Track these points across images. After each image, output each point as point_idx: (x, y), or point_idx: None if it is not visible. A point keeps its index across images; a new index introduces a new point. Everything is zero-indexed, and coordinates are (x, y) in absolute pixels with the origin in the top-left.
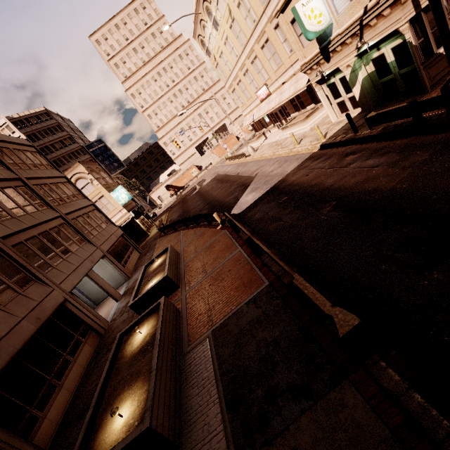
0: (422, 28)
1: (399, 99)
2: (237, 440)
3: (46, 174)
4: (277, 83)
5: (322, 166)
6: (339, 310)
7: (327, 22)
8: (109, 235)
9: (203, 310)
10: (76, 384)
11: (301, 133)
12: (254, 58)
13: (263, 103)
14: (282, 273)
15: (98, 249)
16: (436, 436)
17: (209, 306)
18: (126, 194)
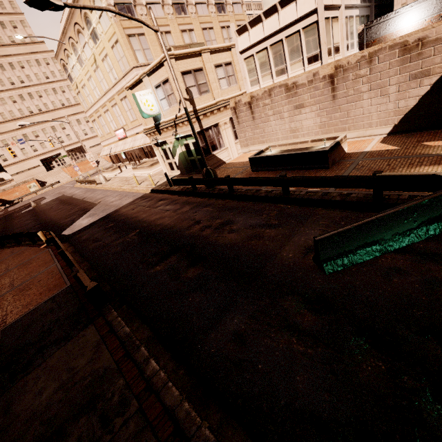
0: (205, 138)
1: (198, 172)
2: (1, 385)
3: None
4: (132, 131)
5: (145, 204)
6: (92, 283)
7: (157, 112)
8: None
9: None
10: None
11: (145, 176)
12: (115, 104)
13: (120, 142)
14: None
15: None
16: (118, 330)
17: (7, 312)
18: None
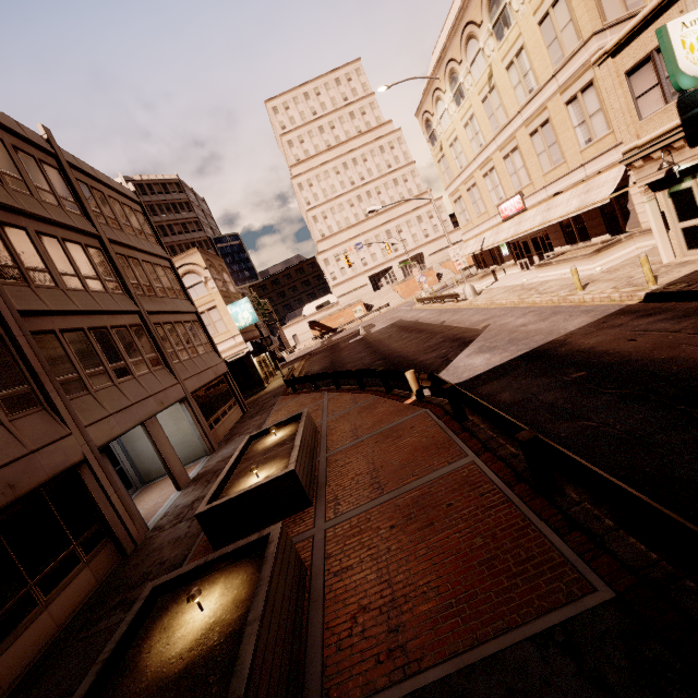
0: None
1: None
2: None
3: (143, 245)
4: (544, 192)
5: (672, 327)
6: None
7: None
8: (204, 368)
9: (374, 597)
10: (25, 667)
11: (581, 276)
12: (512, 149)
13: (506, 223)
14: (666, 578)
15: (178, 385)
16: None
17: (394, 594)
18: (251, 313)
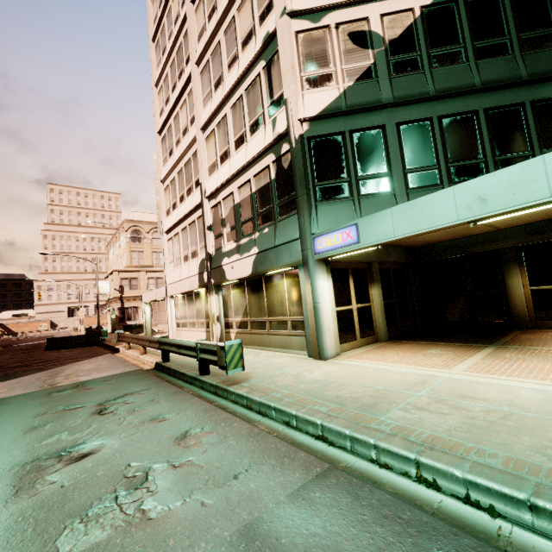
0: (123, 312)
1: None
2: None
3: None
4: None
5: None
6: None
7: (108, 293)
8: None
9: None
10: None
11: None
12: None
13: None
14: None
15: None
16: None
17: None
18: None
